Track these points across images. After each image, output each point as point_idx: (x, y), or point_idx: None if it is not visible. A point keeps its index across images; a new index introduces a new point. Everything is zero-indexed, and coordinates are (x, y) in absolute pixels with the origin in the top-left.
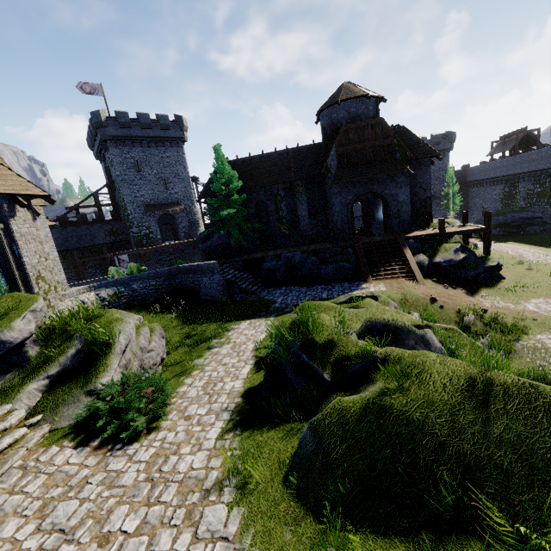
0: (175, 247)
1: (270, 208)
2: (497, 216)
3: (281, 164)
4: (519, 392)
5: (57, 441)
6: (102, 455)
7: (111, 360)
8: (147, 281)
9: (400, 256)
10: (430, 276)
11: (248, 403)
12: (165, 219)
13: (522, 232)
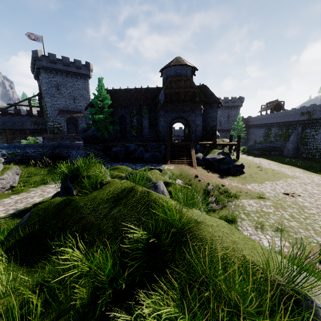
0: (75, 137)
1: (127, 119)
2: (258, 144)
3: (136, 95)
4: (140, 195)
5: None
6: None
7: None
8: (37, 148)
9: (189, 152)
10: (202, 165)
11: (32, 207)
12: (71, 120)
13: (269, 154)
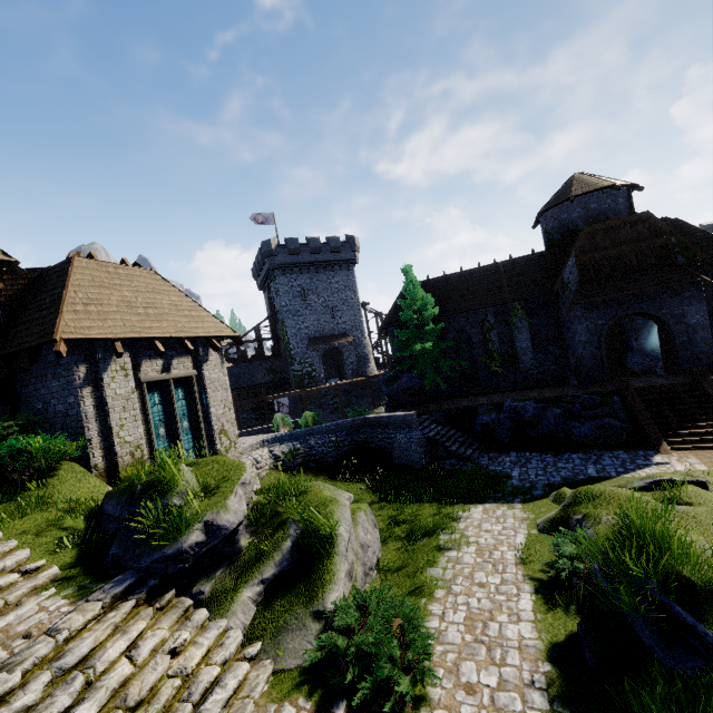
0: (340, 388)
1: (475, 339)
2: None
3: (488, 281)
4: None
5: (288, 694)
6: None
7: (336, 564)
8: (326, 436)
9: None
10: None
11: (569, 679)
12: (330, 354)
13: None
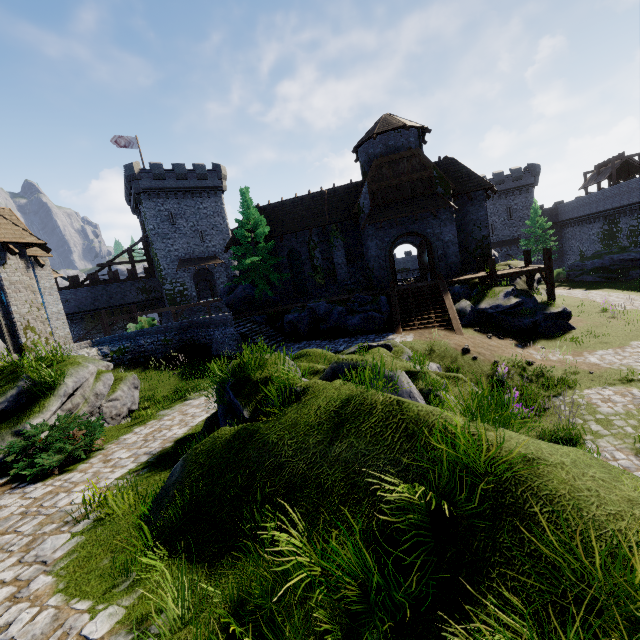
0: (211, 305)
1: (304, 256)
2: (591, 259)
3: (314, 207)
4: (383, 410)
5: None
6: (1, 493)
7: (50, 401)
8: (156, 336)
9: (439, 302)
10: (473, 326)
11: (175, 447)
12: (202, 275)
13: (623, 277)
